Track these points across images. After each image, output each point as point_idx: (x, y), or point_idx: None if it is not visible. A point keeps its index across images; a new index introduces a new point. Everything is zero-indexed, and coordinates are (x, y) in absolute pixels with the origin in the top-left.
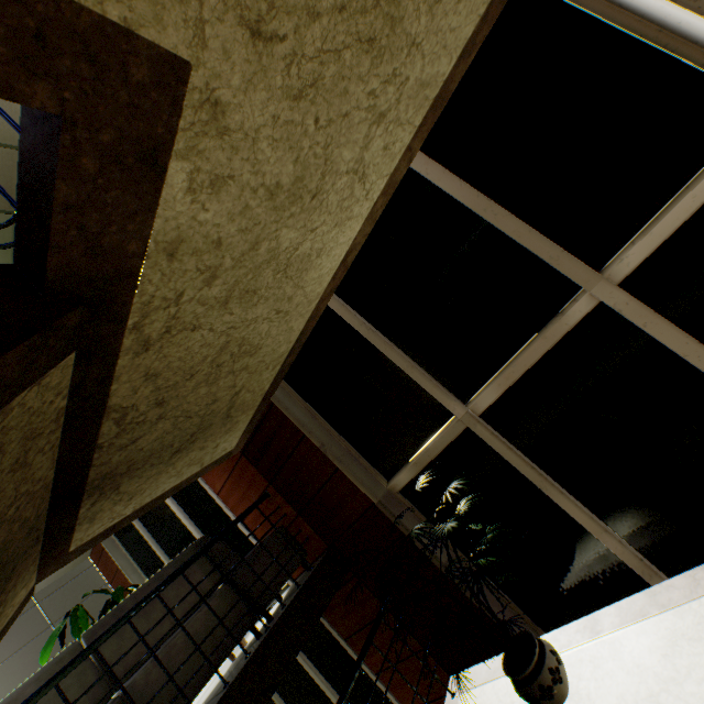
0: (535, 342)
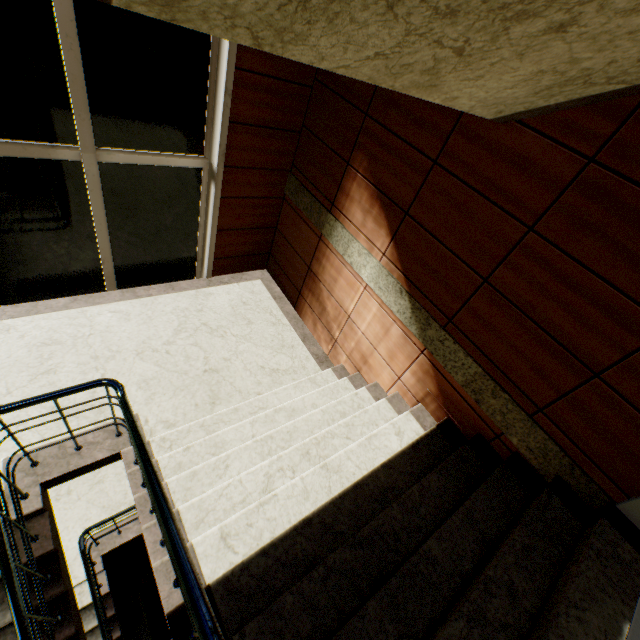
0: (16, 146)
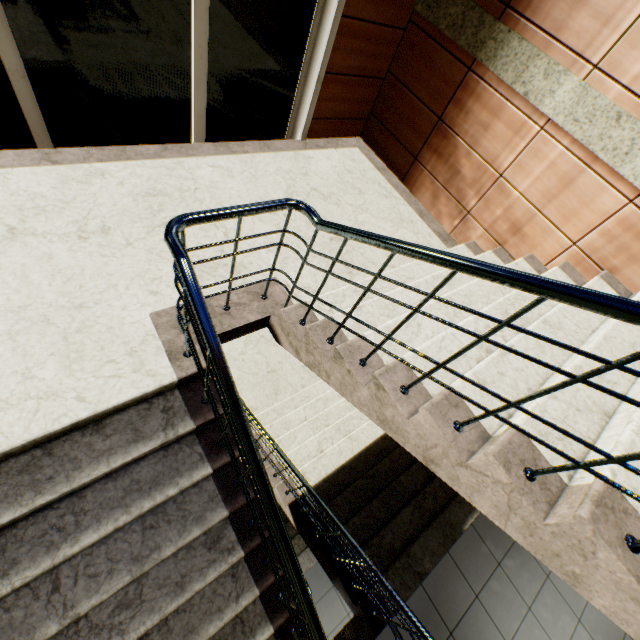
0: None
